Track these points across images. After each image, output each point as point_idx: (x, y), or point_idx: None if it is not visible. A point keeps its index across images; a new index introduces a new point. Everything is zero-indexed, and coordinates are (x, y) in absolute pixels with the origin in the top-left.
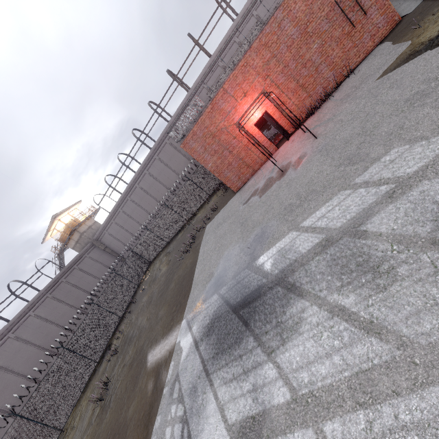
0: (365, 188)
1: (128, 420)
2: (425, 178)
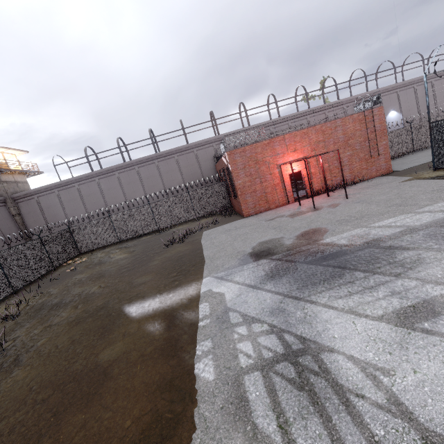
0: (430, 213)
1: (104, 362)
2: None
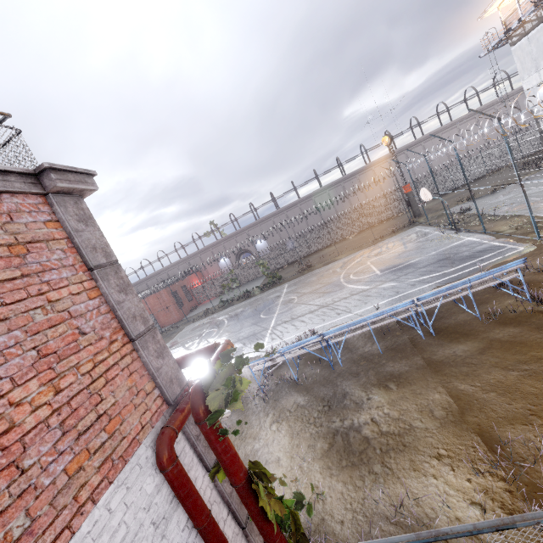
0: None
1: None
2: None
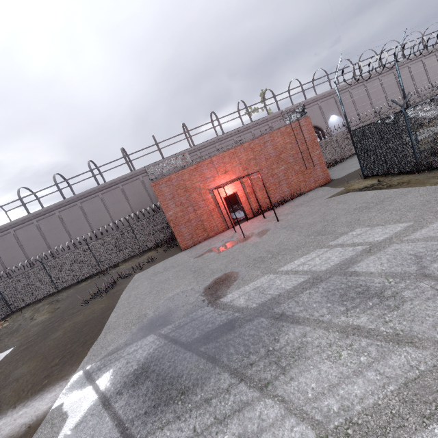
0: (342, 247)
1: None
2: (394, 243)
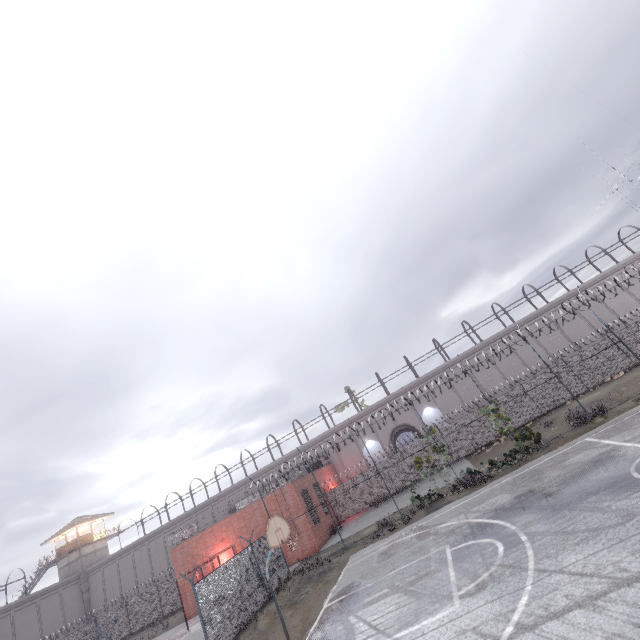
0: None
1: None
2: None
